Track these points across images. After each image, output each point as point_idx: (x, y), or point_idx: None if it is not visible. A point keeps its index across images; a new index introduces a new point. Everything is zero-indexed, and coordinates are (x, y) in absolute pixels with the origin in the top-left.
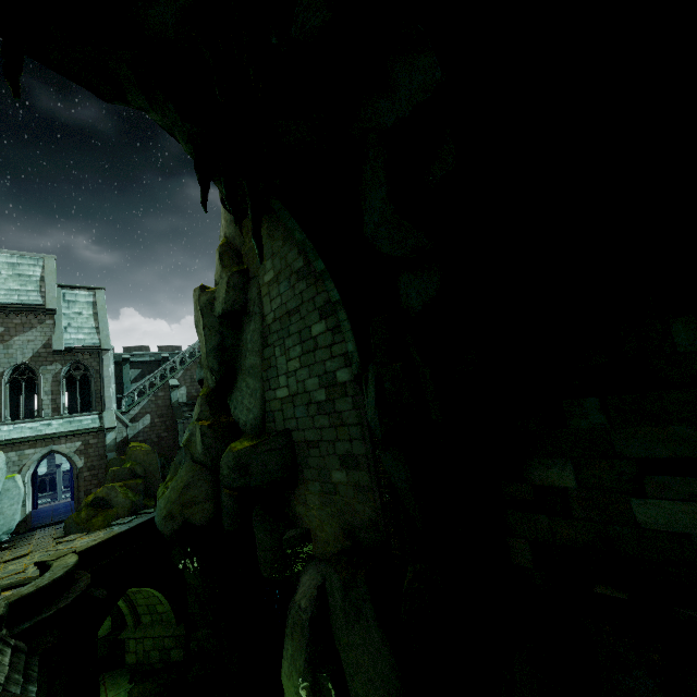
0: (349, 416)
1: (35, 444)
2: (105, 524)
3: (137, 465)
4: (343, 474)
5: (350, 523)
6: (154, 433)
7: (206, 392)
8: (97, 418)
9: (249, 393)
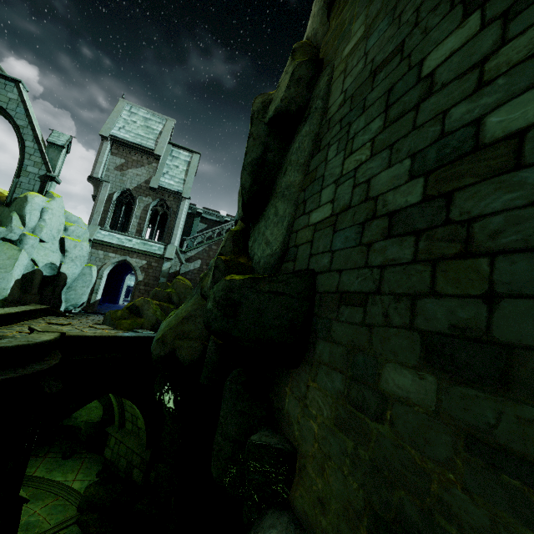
0: (506, 226)
1: (117, 251)
2: (129, 327)
3: (175, 293)
4: (423, 382)
5: (405, 520)
6: (199, 277)
7: (235, 229)
8: (163, 248)
9: (275, 222)
